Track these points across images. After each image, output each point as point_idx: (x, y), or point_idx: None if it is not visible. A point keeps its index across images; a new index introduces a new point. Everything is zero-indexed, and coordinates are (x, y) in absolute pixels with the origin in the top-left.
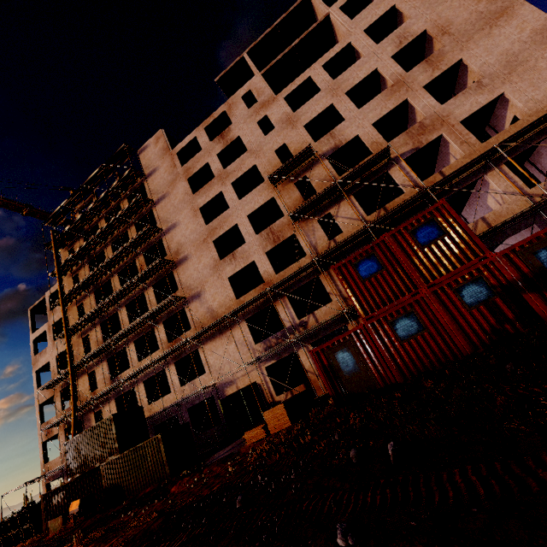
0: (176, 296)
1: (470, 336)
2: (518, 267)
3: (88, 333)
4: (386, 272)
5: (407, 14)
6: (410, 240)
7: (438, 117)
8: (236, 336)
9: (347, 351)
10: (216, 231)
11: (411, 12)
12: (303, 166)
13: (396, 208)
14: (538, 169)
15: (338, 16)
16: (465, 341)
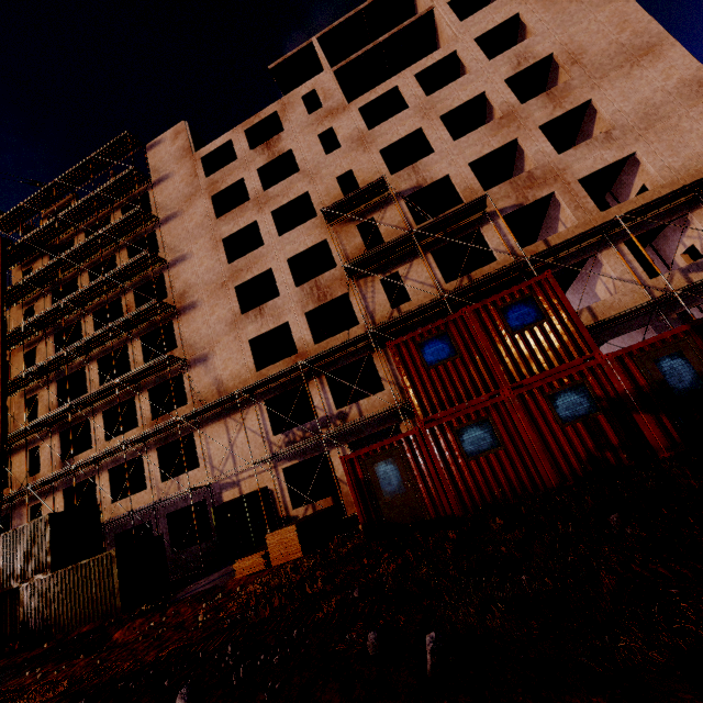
0: (172, 355)
1: (559, 462)
2: (633, 376)
3: (37, 392)
4: (460, 360)
5: (532, 28)
6: (498, 321)
7: (552, 169)
8: (249, 421)
9: (392, 463)
10: (242, 273)
11: (538, 27)
12: (372, 204)
13: (483, 279)
14: (660, 257)
15: (444, 13)
16: (551, 468)
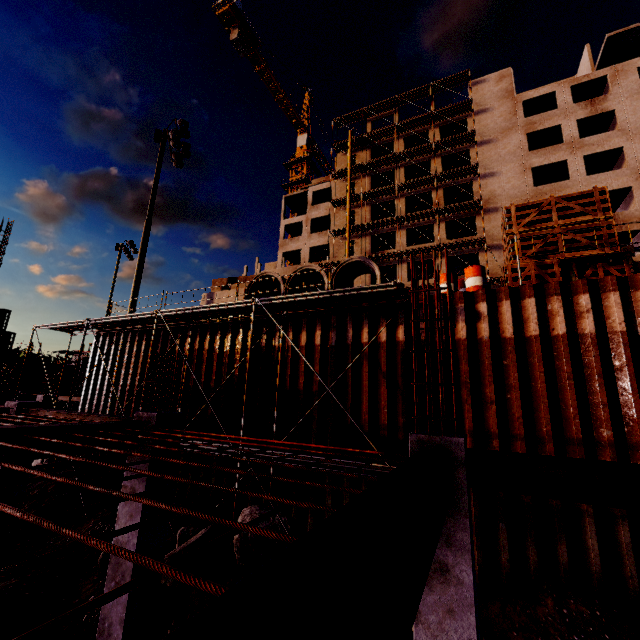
0: (484, 239)
1: None
2: None
3: (354, 239)
4: None
5: None
6: None
7: None
8: None
9: None
10: (545, 196)
11: None
12: None
13: None
14: None
15: None
16: None
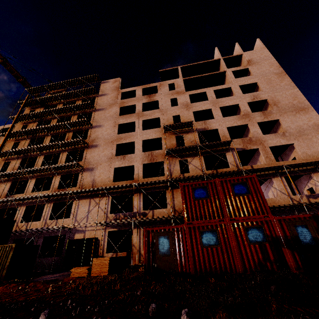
0: (78, 163)
1: (244, 260)
2: (284, 230)
3: (11, 160)
4: (210, 200)
5: (261, 88)
6: (230, 188)
7: (259, 139)
8: (101, 203)
9: (167, 238)
10: (121, 139)
11: (263, 89)
12: (184, 130)
13: (223, 173)
14: (297, 188)
15: (230, 74)
16: (241, 262)
